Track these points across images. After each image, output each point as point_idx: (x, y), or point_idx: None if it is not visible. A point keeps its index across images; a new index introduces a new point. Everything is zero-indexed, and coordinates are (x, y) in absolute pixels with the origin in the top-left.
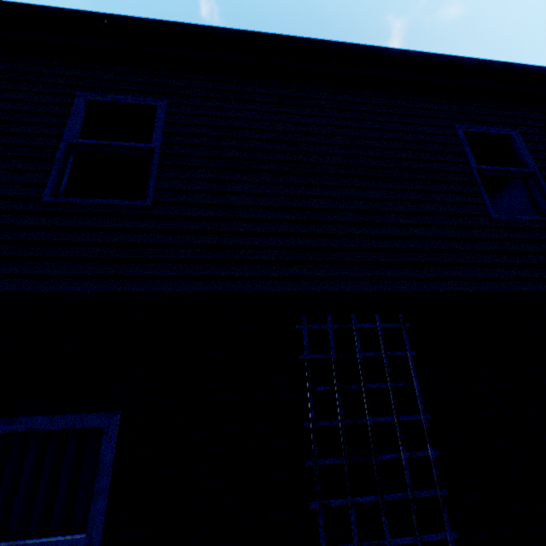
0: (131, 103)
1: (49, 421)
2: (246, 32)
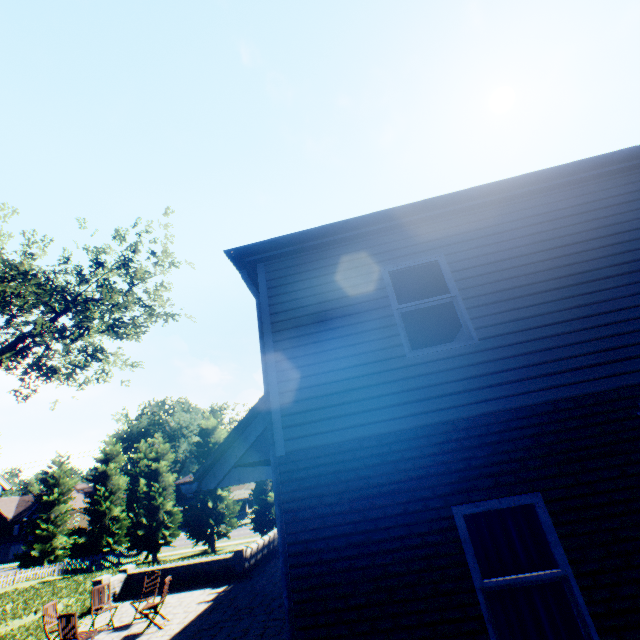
0: (419, 264)
1: (498, 503)
2: (493, 183)
